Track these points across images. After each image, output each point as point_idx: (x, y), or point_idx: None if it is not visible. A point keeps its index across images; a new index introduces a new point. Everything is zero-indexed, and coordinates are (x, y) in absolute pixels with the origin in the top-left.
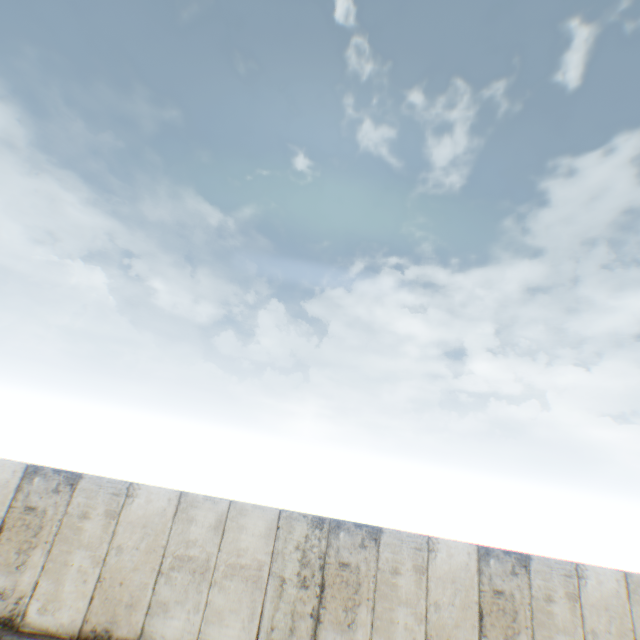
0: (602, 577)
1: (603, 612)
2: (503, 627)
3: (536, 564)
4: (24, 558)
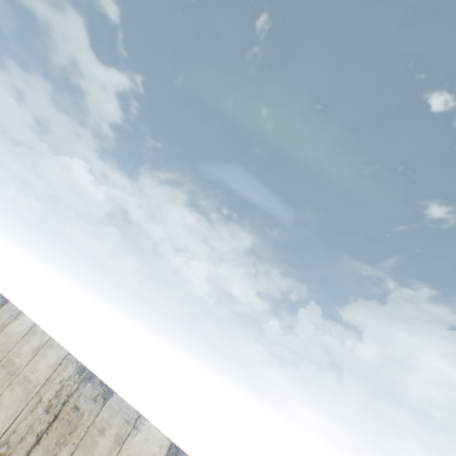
0: None
1: None
2: None
3: None
4: None
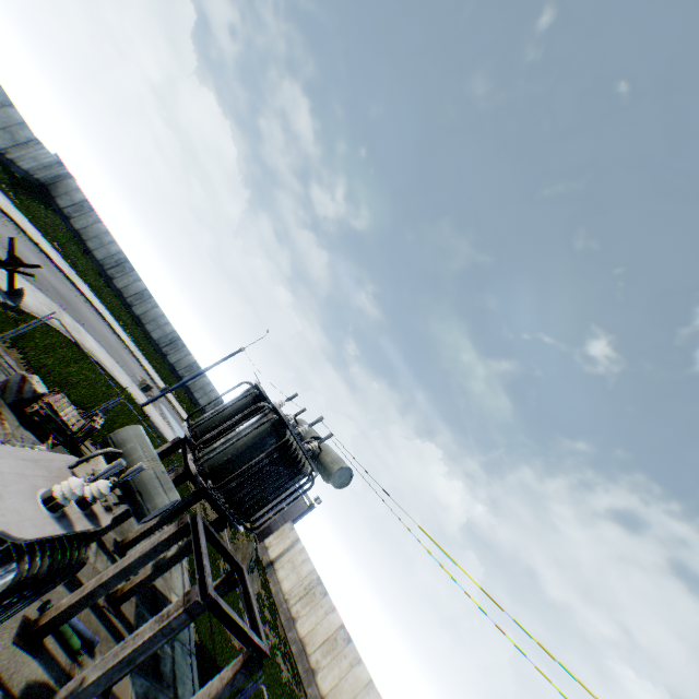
0: None
1: None
2: None
3: None
4: (326, 653)
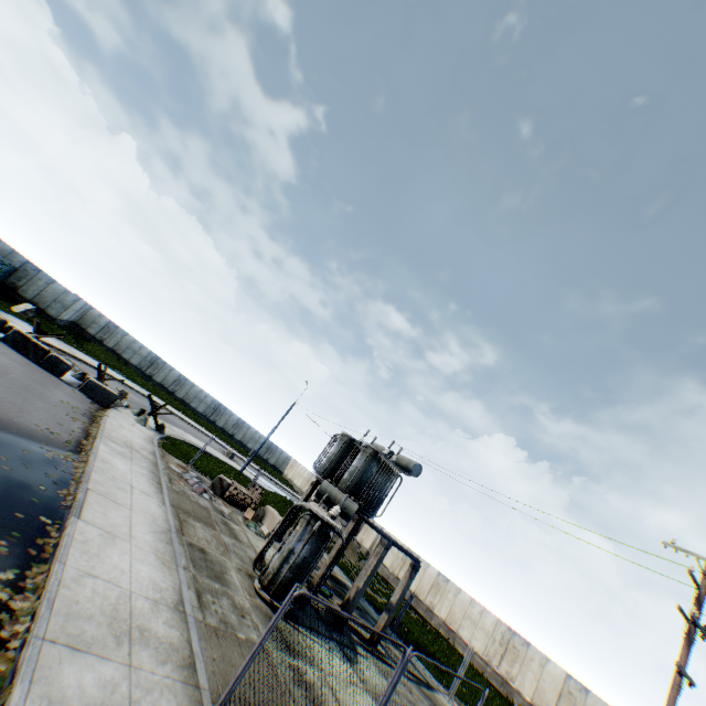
0: None
1: None
2: (567, 703)
3: (591, 693)
4: (435, 595)
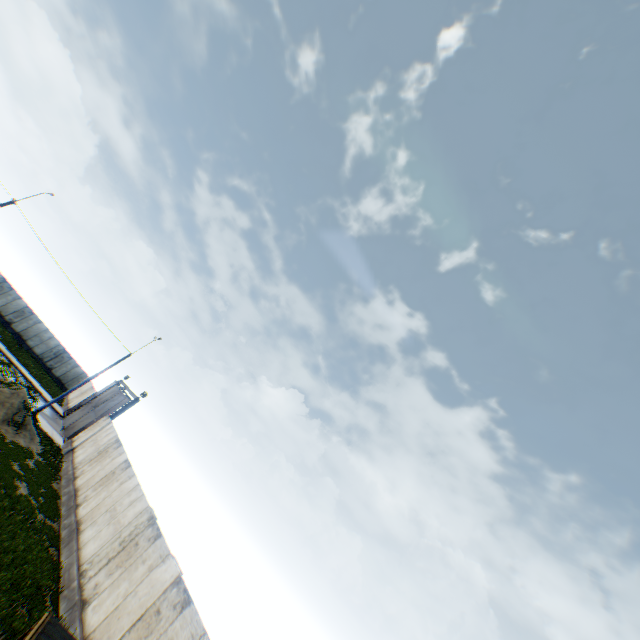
0: None
1: None
2: (139, 635)
3: (188, 611)
4: (99, 487)
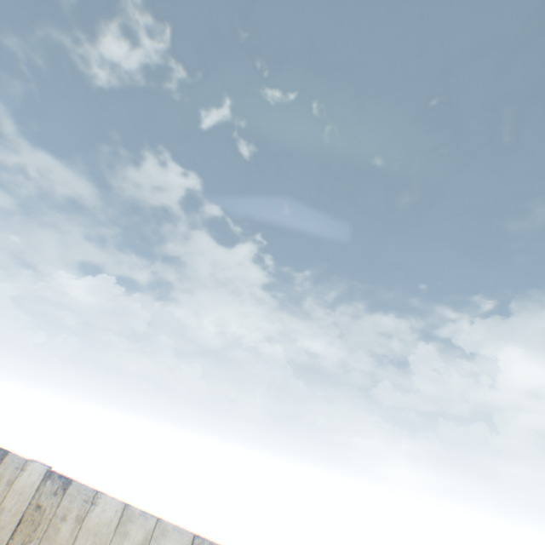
0: (109, 506)
1: (93, 537)
2: (27, 534)
3: (73, 488)
4: None
